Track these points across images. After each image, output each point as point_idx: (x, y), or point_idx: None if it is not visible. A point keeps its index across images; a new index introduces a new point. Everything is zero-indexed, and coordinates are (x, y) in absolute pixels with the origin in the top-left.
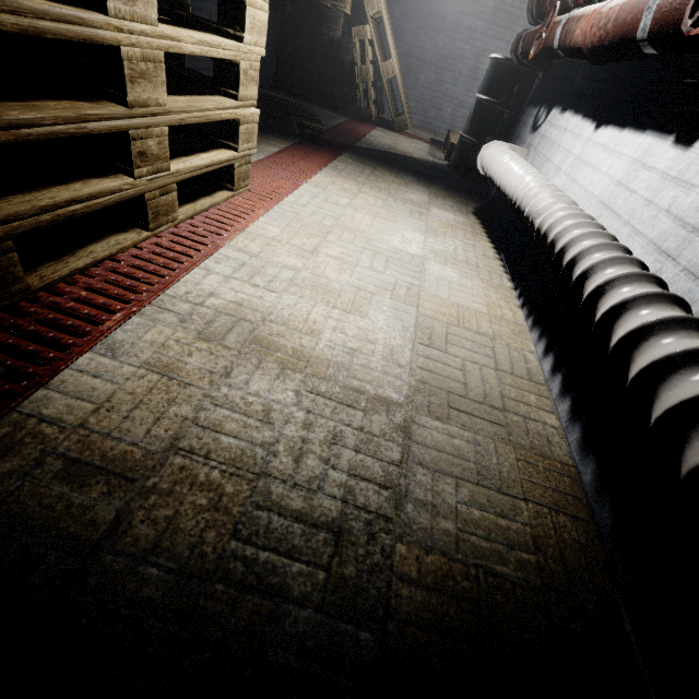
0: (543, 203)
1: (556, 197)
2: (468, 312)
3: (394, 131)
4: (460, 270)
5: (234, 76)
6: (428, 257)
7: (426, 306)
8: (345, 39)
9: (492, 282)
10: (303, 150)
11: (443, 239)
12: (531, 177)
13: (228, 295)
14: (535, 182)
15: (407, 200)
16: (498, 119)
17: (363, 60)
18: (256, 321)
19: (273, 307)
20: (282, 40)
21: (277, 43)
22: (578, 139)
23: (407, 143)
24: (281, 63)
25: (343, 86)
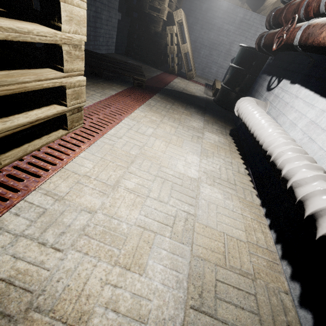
0: (303, 175)
1: (312, 167)
2: (231, 243)
3: (186, 79)
4: (224, 190)
5: (59, 55)
6: (202, 179)
7: (199, 241)
8: (163, 32)
9: (246, 200)
10: (131, 92)
11: (212, 159)
12: (281, 137)
13: (4, 267)
14: (286, 144)
15: (190, 127)
16: (243, 78)
17: (172, 43)
18: (16, 314)
19: (49, 278)
20: (130, 31)
21: (128, 32)
22: (310, 107)
23: (193, 86)
24: (129, 43)
25: (161, 55)
